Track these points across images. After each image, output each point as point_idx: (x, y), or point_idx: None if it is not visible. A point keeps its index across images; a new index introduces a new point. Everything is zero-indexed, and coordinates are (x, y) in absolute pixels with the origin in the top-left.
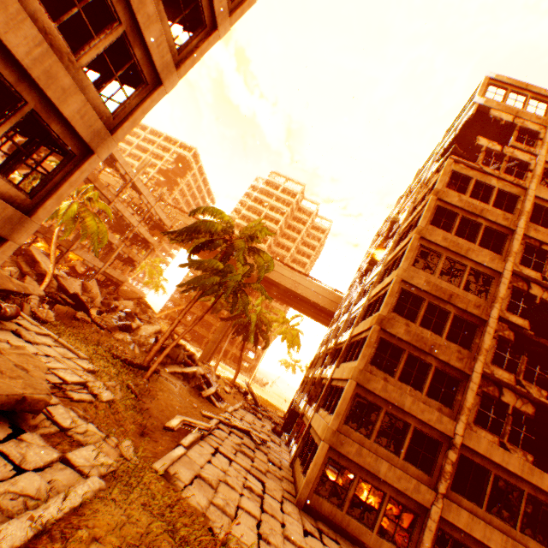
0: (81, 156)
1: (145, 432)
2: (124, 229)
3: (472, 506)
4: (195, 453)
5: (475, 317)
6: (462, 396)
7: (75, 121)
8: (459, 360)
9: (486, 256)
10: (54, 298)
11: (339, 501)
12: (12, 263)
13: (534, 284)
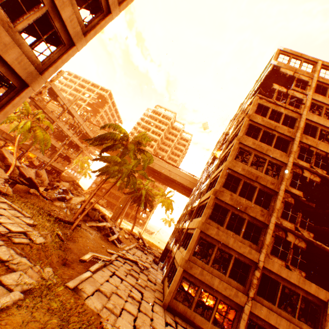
0: (20, 88)
1: (66, 263)
2: (64, 138)
3: (269, 304)
4: (98, 275)
5: (271, 190)
6: (264, 237)
7: (14, 65)
8: (262, 216)
9: (278, 153)
10: (15, 180)
11: (190, 303)
12: None
13: (306, 170)
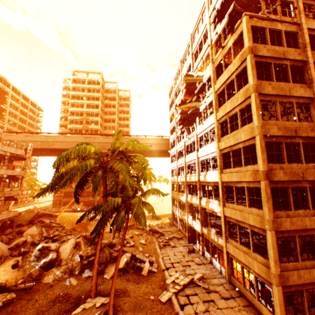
0: None
1: None
2: None
3: None
4: None
5: (313, 138)
6: None
7: None
8: None
9: (301, 89)
10: None
11: (288, 302)
12: None
13: None
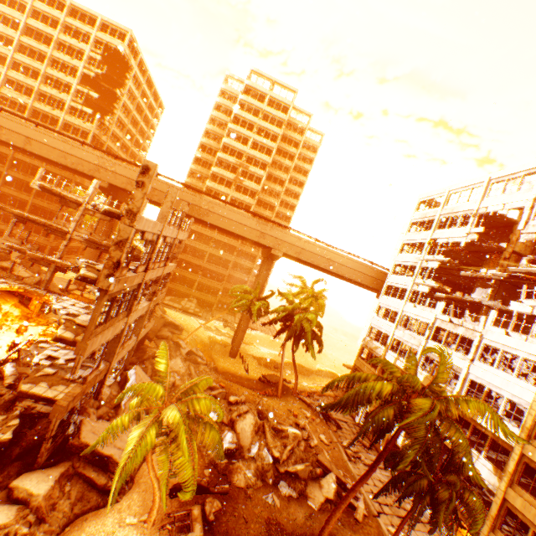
0: None
1: None
2: None
3: None
4: None
5: None
6: None
7: None
8: None
9: None
10: None
11: None
12: (75, 485)
13: None
